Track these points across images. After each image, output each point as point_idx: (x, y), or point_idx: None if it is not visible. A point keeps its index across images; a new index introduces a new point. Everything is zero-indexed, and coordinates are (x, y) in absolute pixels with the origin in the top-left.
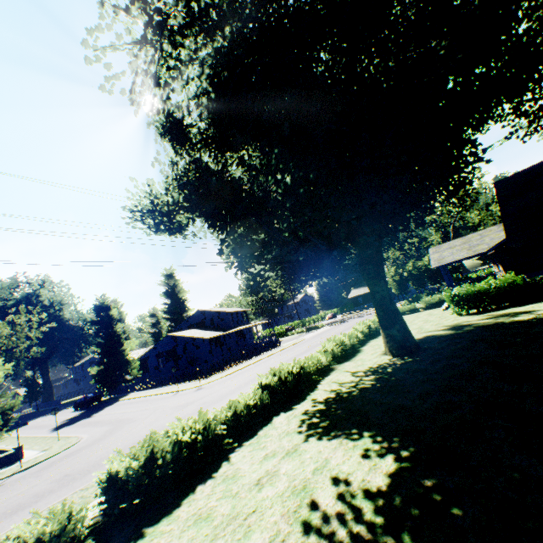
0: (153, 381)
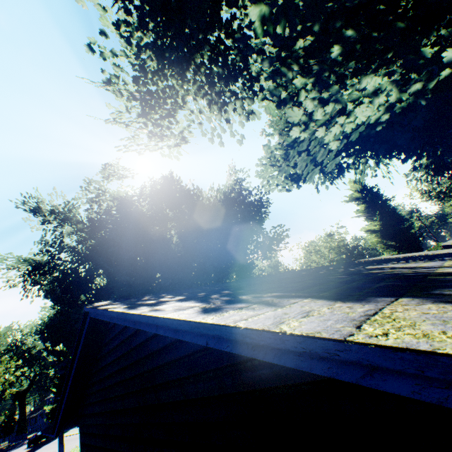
0: None
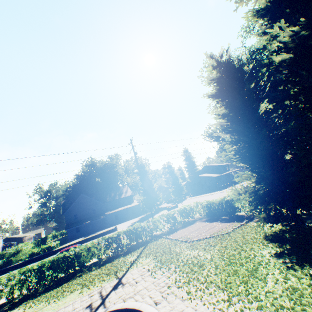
0: (196, 193)
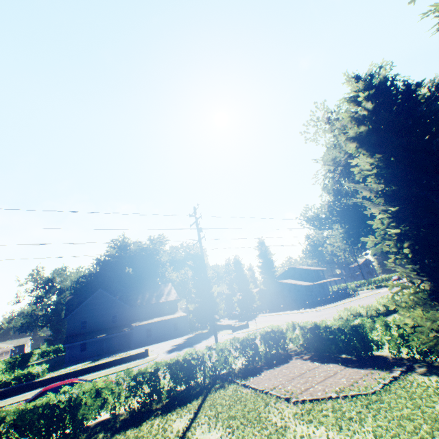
0: (274, 308)
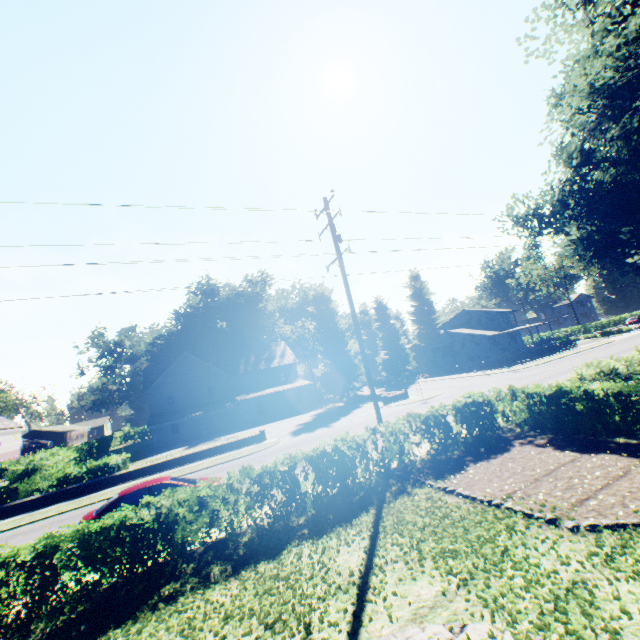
0: (440, 370)
